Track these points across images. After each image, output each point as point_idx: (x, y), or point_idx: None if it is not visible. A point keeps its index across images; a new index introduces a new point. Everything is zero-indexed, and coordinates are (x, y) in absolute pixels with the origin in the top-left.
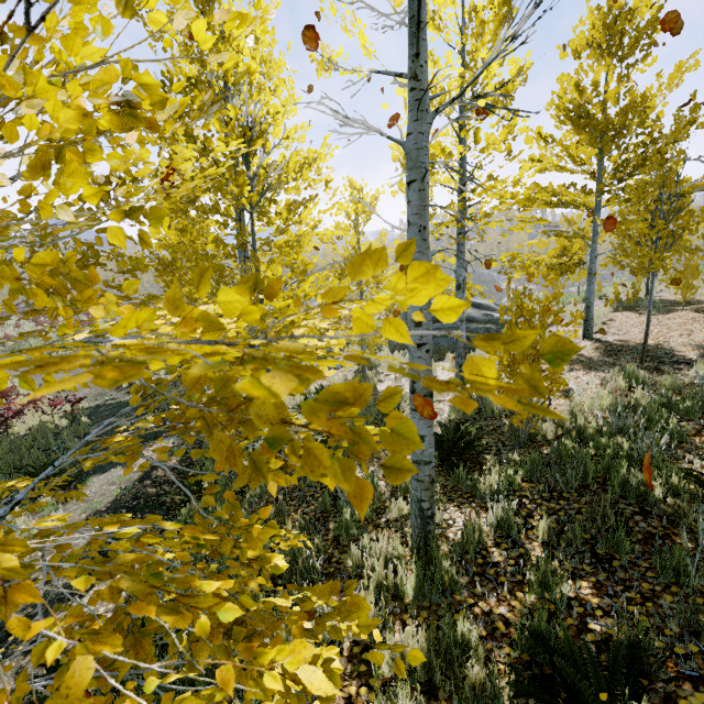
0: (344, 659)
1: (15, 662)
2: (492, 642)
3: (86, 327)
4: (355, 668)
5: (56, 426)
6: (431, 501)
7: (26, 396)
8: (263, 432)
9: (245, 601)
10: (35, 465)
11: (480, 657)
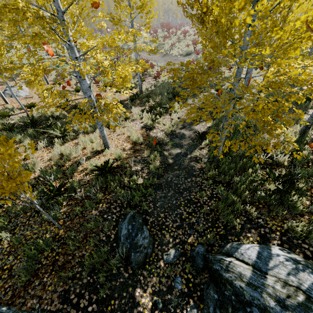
0: (270, 145)
1: (188, 131)
2: (311, 153)
3: (166, 38)
4: (273, 147)
5: (170, 81)
6: (312, 124)
7: (155, 68)
8: (292, 90)
9: (286, 111)
10: (175, 92)
11: (308, 149)
